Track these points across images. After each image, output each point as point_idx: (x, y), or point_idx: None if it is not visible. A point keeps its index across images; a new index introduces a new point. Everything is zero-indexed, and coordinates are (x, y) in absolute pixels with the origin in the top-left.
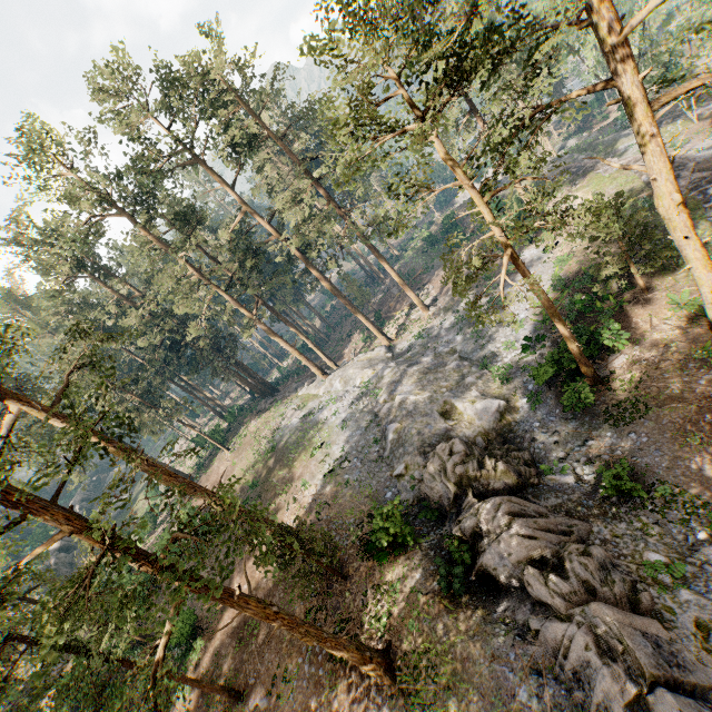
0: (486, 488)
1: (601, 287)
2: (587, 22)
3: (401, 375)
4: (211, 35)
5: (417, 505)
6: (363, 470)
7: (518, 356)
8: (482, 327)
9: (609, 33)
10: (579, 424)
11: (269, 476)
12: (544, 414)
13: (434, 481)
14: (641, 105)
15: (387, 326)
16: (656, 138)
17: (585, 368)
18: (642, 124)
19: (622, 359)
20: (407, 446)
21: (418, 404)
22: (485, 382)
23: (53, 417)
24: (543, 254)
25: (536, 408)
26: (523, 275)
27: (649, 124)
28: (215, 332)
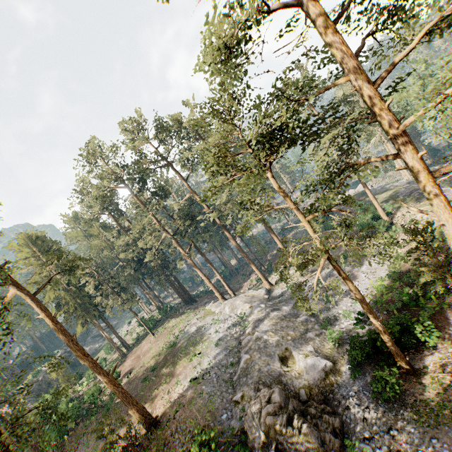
0: (289, 446)
1: (421, 288)
2: (373, 119)
3: (265, 315)
4: (191, 105)
5: (239, 436)
6: (216, 385)
7: (352, 325)
8: (300, 306)
9: (389, 127)
10: (387, 408)
11: (164, 365)
12: (361, 386)
13: (253, 420)
14: (422, 173)
15: (273, 274)
16: (439, 196)
17: (397, 357)
18: (425, 185)
19: (435, 357)
20: (249, 378)
21: (267, 344)
22: (322, 340)
23: (31, 301)
24: (387, 248)
25: (356, 378)
26: (338, 273)
27: (430, 186)
28: (164, 257)
